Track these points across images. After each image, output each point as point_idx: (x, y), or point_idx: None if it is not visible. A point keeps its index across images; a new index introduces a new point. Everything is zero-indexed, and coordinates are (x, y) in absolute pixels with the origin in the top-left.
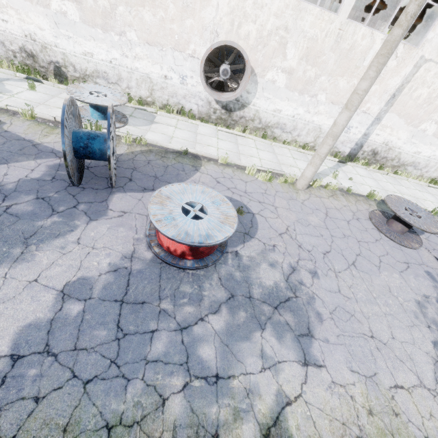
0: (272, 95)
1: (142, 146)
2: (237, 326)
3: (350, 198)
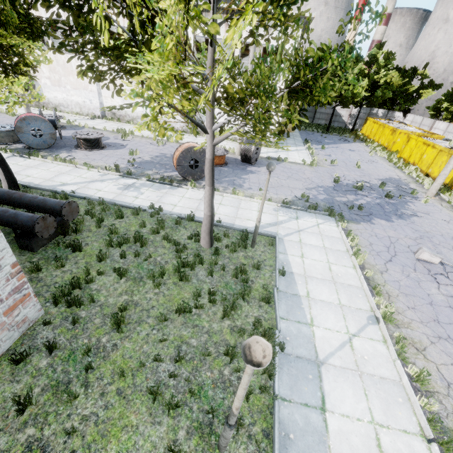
0: (49, 90)
1: None
2: None
3: None
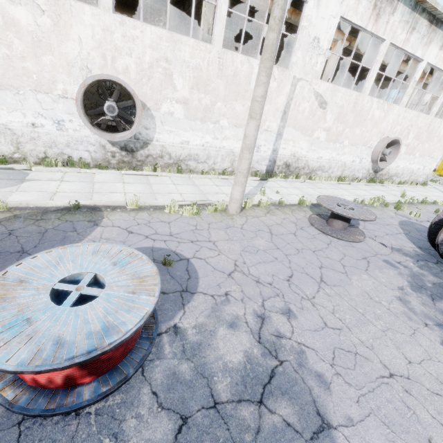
0: (174, 127)
1: (1, 212)
2: None
3: (285, 210)
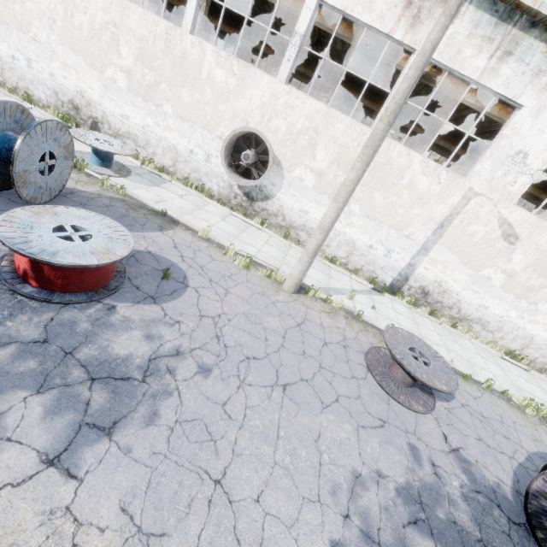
0: (299, 193)
1: (119, 194)
2: (5, 372)
3: (355, 323)
